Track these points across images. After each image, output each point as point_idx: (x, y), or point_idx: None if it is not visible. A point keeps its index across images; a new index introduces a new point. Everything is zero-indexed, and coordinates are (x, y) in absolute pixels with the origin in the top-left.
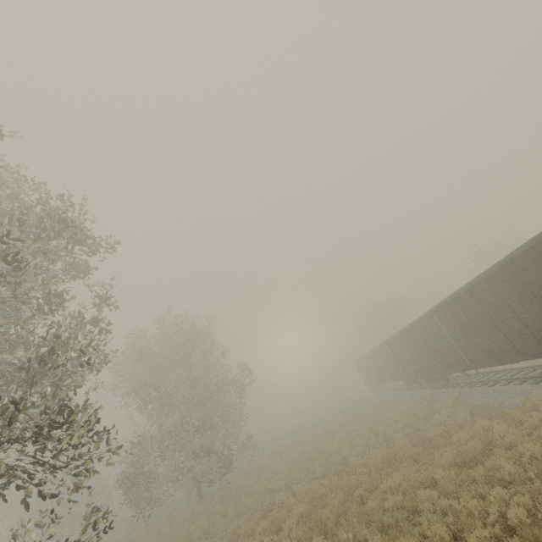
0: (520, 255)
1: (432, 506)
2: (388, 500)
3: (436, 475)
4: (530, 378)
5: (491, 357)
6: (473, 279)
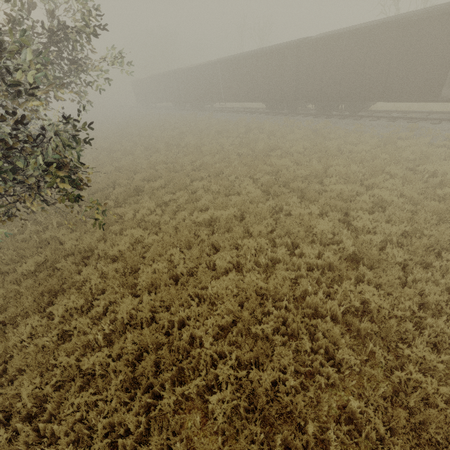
0: (275, 50)
1: (208, 143)
2: (191, 142)
3: (209, 136)
4: (244, 112)
5: (236, 98)
6: (251, 52)
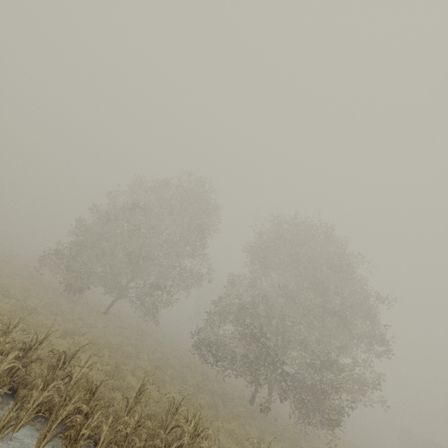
0: None
1: None
2: None
3: None
4: None
5: None
6: None
